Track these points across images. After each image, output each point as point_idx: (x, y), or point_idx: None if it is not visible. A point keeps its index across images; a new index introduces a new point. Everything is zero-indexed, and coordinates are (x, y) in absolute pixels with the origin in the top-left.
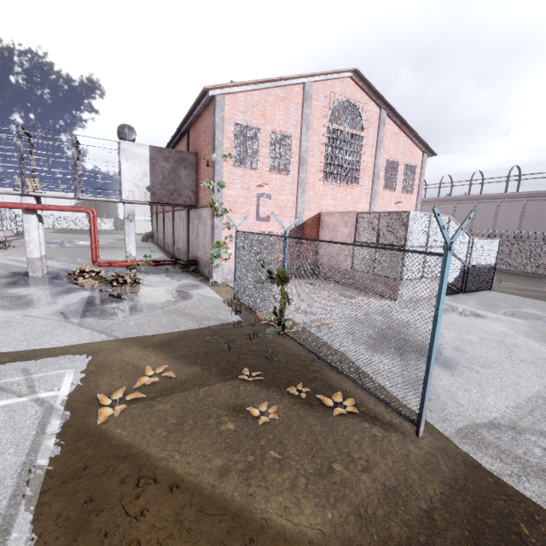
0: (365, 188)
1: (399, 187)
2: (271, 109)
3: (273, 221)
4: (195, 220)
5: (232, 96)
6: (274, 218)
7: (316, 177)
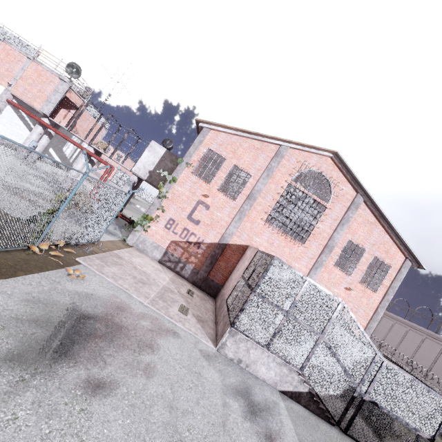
0: (311, 252)
1: (358, 275)
2: (243, 151)
3: (201, 227)
4: None
5: (216, 132)
6: (203, 225)
7: (260, 215)
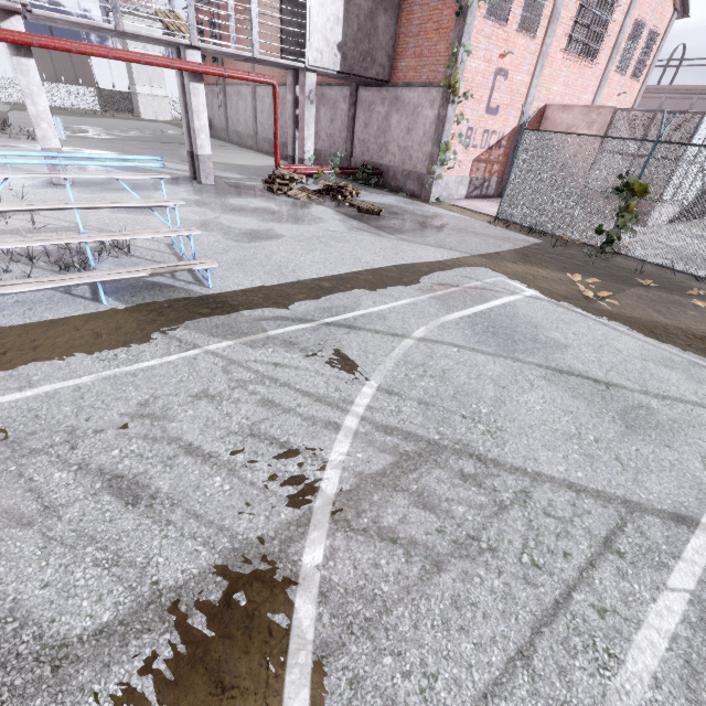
0: (599, 67)
1: (631, 69)
2: None
3: (500, 115)
4: (380, 106)
5: None
6: (502, 111)
7: (559, 44)
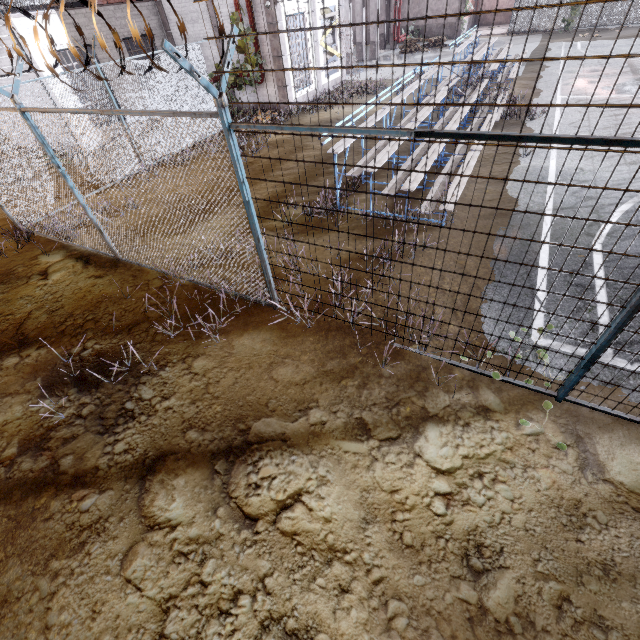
0: None
1: None
2: None
3: None
4: None
5: None
6: None
7: None
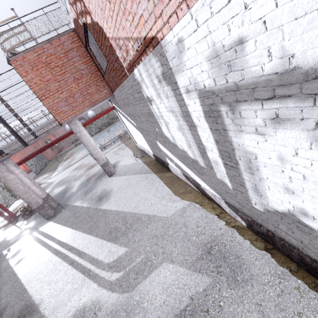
0: None
1: None
2: None
3: None
4: None
5: None
6: None
7: None
